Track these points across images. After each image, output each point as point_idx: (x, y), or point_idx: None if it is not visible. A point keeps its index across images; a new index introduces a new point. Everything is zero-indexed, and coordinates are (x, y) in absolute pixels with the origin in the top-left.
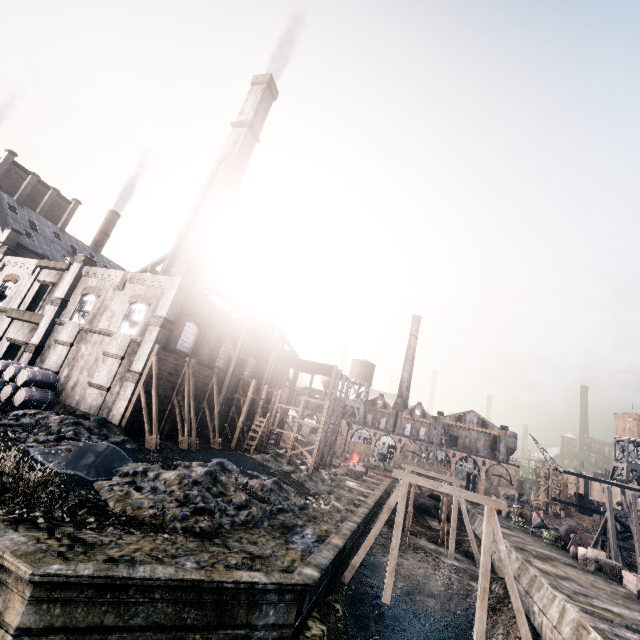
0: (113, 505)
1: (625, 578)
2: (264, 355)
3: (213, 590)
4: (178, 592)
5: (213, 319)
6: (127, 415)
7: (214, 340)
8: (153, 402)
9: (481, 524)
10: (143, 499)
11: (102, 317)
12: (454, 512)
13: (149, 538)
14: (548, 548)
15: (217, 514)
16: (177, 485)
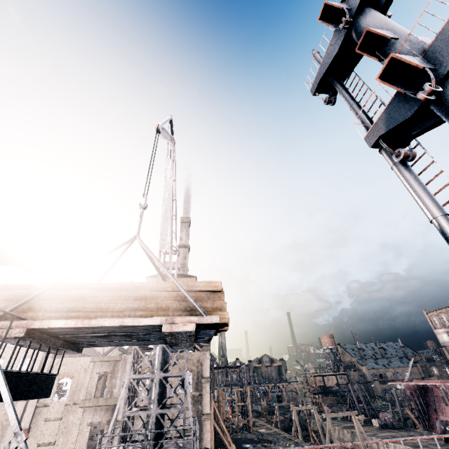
0: None
1: (373, 422)
2: None
3: None
4: None
5: None
6: (213, 440)
7: None
8: (224, 427)
9: (316, 424)
10: None
11: None
12: (318, 423)
13: None
14: (344, 422)
15: None
16: None
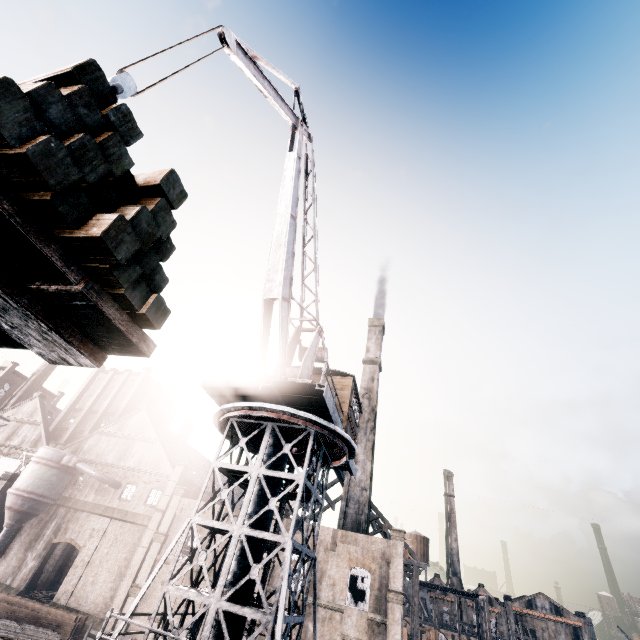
0: None
1: None
2: None
3: None
4: None
5: None
6: None
7: None
8: None
9: None
10: None
11: (322, 585)
12: None
13: None
14: None
15: None
16: None
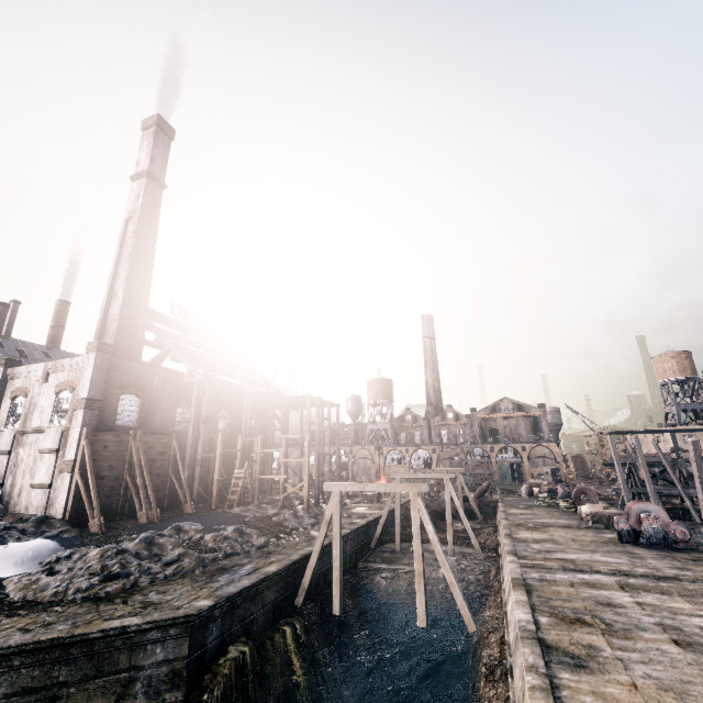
0: (14, 595)
1: None
2: (239, 404)
3: (82, 644)
4: (40, 654)
5: (155, 384)
6: (69, 506)
7: (165, 405)
8: (90, 486)
9: (499, 512)
10: (51, 581)
11: (33, 415)
12: (447, 508)
13: (34, 615)
14: (559, 516)
15: (133, 575)
16: (98, 559)
